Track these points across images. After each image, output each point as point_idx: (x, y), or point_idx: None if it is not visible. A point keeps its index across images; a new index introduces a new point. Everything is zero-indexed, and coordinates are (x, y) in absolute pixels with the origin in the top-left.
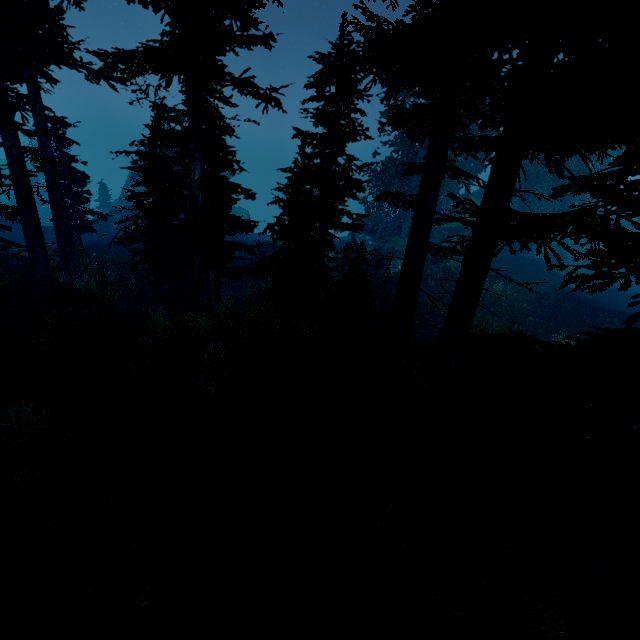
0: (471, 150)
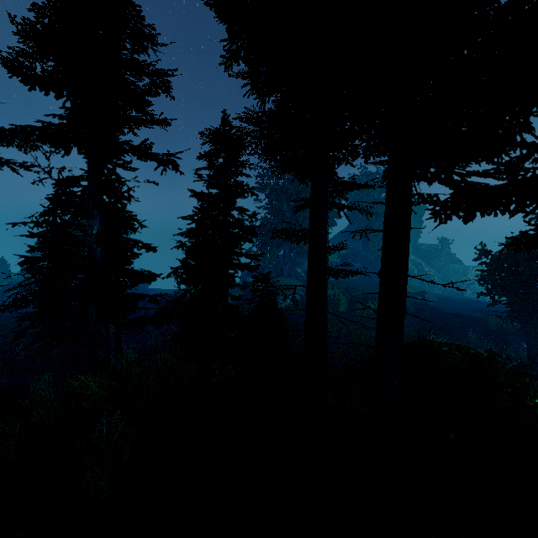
0: (348, 188)
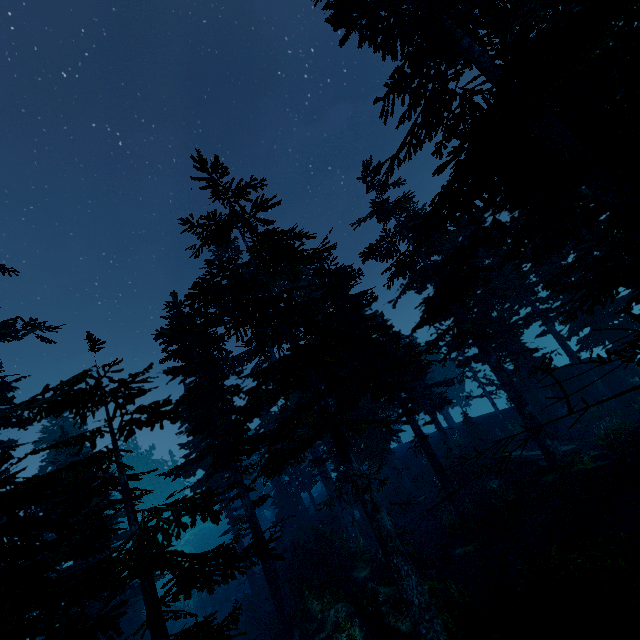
0: None
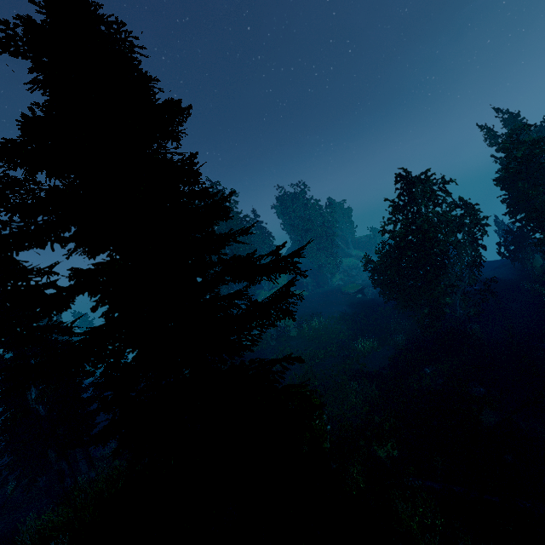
0: None
